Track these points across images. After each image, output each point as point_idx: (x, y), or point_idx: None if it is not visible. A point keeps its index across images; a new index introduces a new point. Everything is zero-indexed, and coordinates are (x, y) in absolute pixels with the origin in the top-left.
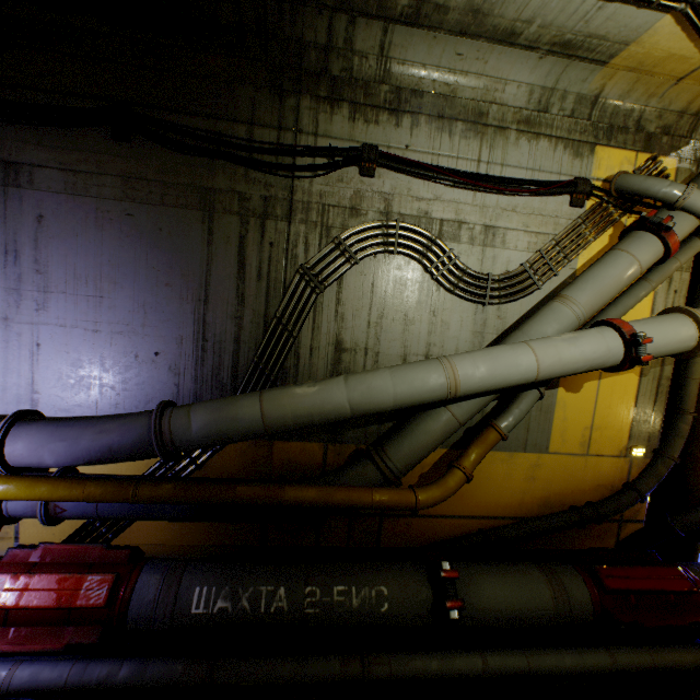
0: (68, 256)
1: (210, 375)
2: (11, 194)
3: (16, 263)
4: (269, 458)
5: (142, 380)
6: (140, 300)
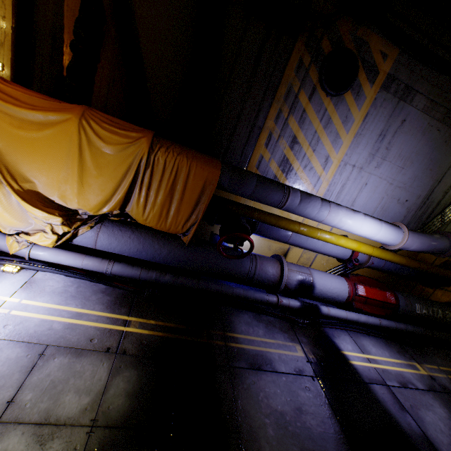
0: (402, 144)
1: (419, 215)
2: (399, 104)
3: (381, 141)
4: (415, 256)
5: (393, 211)
6: (416, 174)
